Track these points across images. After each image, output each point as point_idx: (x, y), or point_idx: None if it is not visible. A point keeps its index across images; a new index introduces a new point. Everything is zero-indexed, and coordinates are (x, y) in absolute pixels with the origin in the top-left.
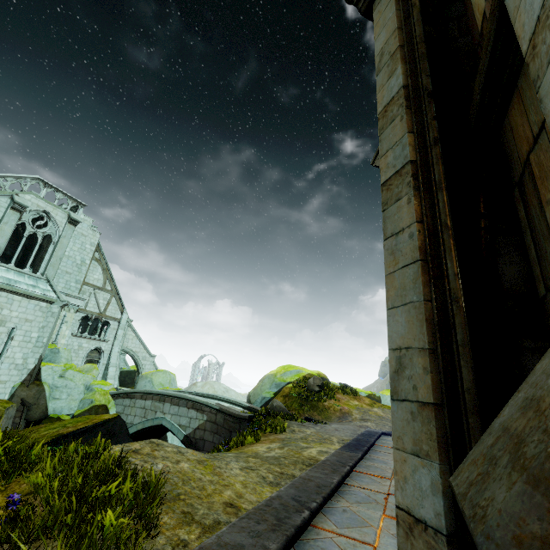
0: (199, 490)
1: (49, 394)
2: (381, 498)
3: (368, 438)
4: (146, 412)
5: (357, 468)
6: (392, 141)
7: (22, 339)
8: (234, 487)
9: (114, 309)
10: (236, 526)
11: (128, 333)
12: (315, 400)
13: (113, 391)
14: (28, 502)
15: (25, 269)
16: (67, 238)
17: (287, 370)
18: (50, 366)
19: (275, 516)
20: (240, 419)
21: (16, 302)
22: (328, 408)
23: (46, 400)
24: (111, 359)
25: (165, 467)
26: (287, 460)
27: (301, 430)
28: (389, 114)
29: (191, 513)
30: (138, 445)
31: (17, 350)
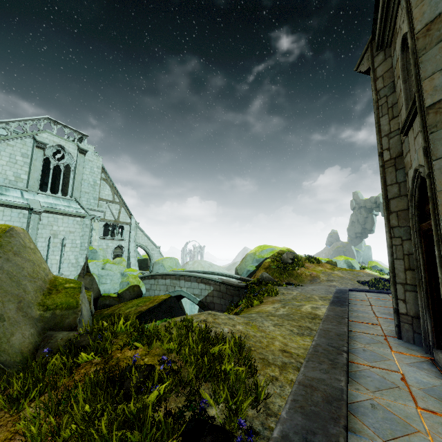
0: (259, 343)
1: (98, 280)
2: (382, 339)
3: (343, 295)
4: (167, 288)
5: (351, 319)
6: (440, 63)
7: (71, 246)
8: (278, 339)
9: (124, 216)
10: (308, 367)
11: (138, 233)
12: (291, 269)
13: (140, 275)
14: (168, 360)
15: (58, 194)
16: (81, 165)
17: (263, 249)
18: (93, 262)
19: (327, 358)
20: (238, 288)
21: (60, 220)
22: (301, 274)
23: (97, 285)
24: (130, 252)
25: (229, 329)
26: (295, 316)
27: (288, 293)
28: (435, 33)
29: (265, 359)
30: (203, 316)
31: (70, 253)
